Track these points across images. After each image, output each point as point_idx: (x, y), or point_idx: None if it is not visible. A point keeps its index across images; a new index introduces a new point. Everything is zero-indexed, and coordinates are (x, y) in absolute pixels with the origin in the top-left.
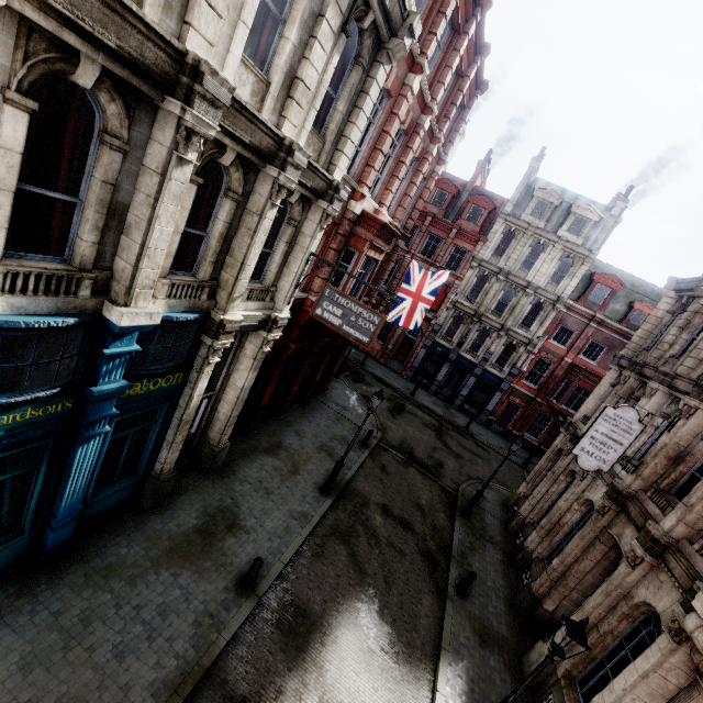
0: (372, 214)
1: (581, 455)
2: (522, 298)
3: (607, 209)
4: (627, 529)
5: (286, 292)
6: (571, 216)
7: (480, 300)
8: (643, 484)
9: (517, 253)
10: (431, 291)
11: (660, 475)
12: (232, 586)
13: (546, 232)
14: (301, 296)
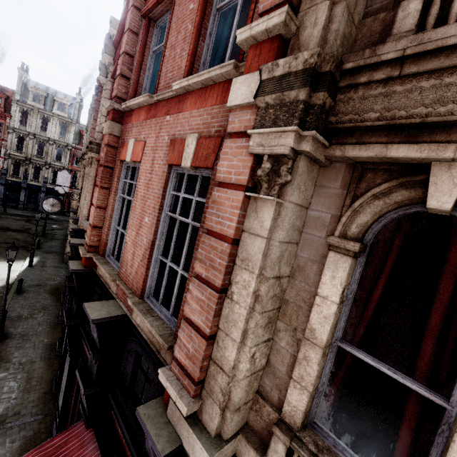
0: None
1: (59, 189)
2: (49, 146)
3: (74, 98)
4: None
5: None
6: (56, 102)
7: (26, 151)
8: None
9: (35, 123)
10: None
11: None
12: None
13: (45, 111)
14: None
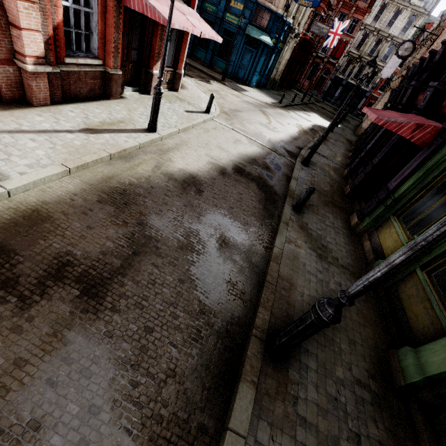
0: None
1: (382, 74)
2: (384, 44)
3: None
4: None
5: (303, 25)
6: None
7: (362, 49)
8: None
9: (386, 17)
10: (341, 30)
11: None
12: (290, 101)
13: (404, 1)
14: (302, 30)
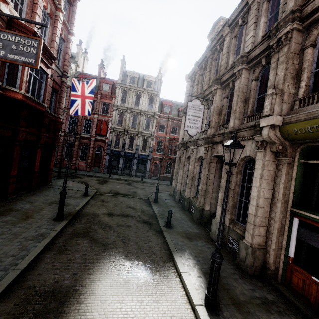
0: (22, 23)
1: (188, 129)
2: (140, 117)
3: (156, 78)
4: (219, 147)
5: None
6: (145, 81)
7: (124, 124)
8: (214, 130)
9: (131, 99)
10: (89, 91)
11: (218, 122)
12: None
13: (138, 88)
14: None
